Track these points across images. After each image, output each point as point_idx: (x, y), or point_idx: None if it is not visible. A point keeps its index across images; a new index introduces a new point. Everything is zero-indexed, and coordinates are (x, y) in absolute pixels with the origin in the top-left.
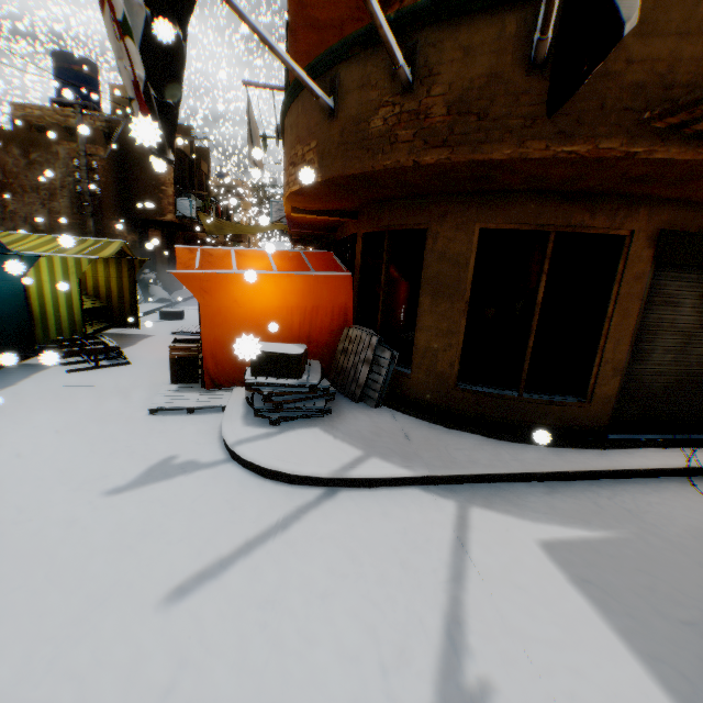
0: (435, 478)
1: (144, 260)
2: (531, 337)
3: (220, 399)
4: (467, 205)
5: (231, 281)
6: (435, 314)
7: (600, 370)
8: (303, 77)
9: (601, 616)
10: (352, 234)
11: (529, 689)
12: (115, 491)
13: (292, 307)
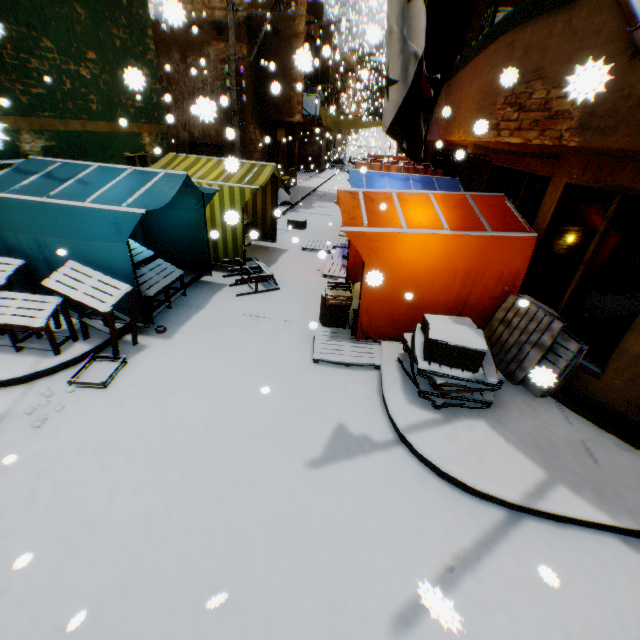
0: (639, 532)
1: (285, 179)
2: None
3: (371, 355)
4: None
5: (399, 241)
6: None
7: None
8: None
9: None
10: (537, 175)
11: None
12: (313, 464)
13: (457, 269)
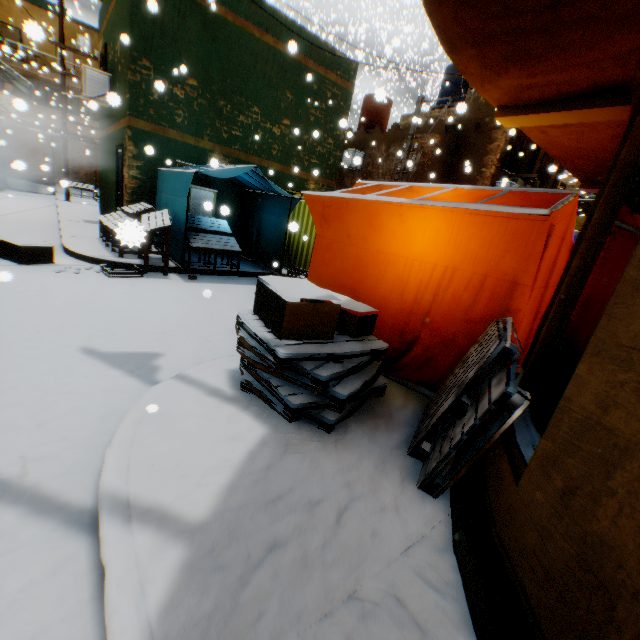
0: None
1: None
2: None
3: None
4: None
5: (350, 209)
6: None
7: None
8: None
9: None
10: None
11: None
12: (89, 350)
13: (414, 258)
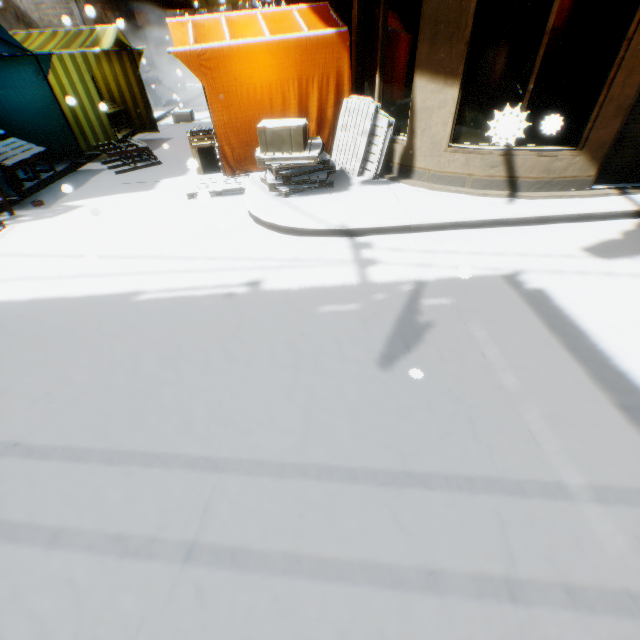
0: (417, 227)
1: (141, 52)
2: (531, 80)
3: (240, 183)
4: None
5: (227, 56)
6: (432, 66)
7: (600, 112)
8: None
9: (522, 299)
10: None
11: (454, 328)
12: (180, 245)
13: (290, 81)
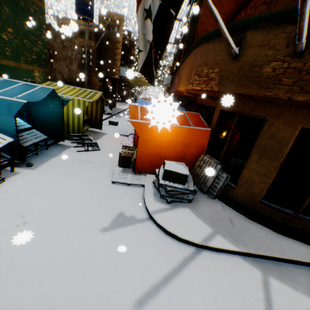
0: (249, 253)
1: (107, 100)
2: None
3: (141, 180)
4: (296, 113)
5: (154, 127)
6: (258, 164)
7: None
8: (228, 37)
9: None
10: (212, 106)
11: None
12: (104, 230)
13: (179, 142)
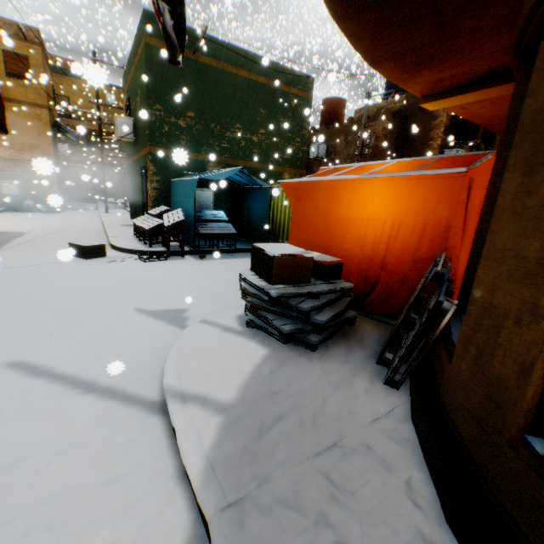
0: None
1: None
2: None
3: None
4: None
5: (315, 189)
6: (519, 216)
7: None
8: None
9: None
10: None
11: None
12: (139, 310)
13: (368, 218)
